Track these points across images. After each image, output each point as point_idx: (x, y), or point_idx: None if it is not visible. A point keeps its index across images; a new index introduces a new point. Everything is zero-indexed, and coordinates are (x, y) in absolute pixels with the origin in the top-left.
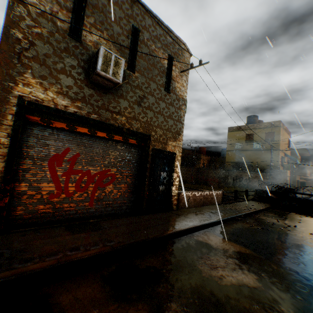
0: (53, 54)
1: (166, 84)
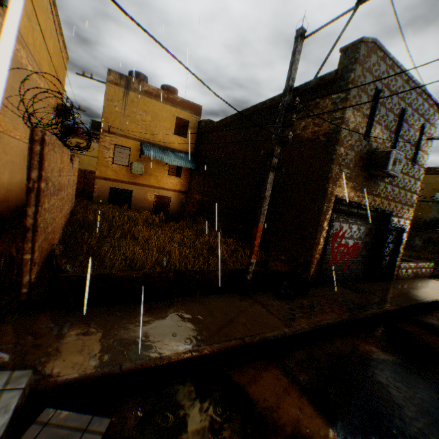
0: (353, 157)
1: (413, 157)
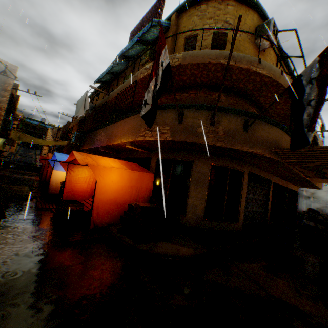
0: None
1: None
